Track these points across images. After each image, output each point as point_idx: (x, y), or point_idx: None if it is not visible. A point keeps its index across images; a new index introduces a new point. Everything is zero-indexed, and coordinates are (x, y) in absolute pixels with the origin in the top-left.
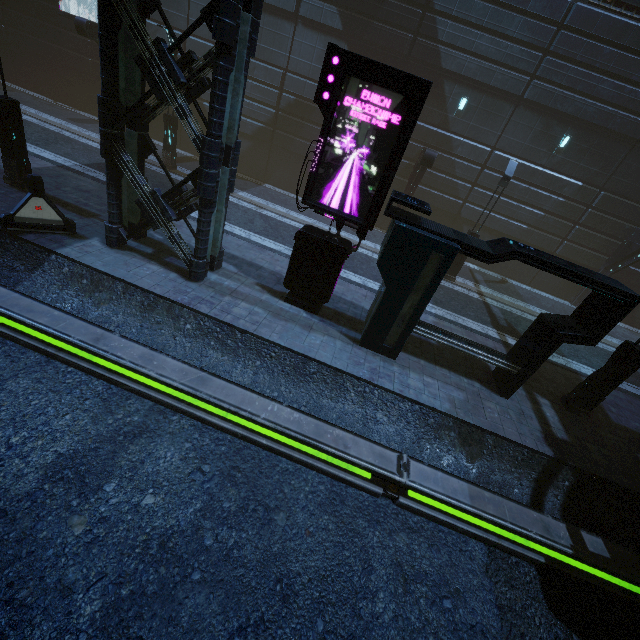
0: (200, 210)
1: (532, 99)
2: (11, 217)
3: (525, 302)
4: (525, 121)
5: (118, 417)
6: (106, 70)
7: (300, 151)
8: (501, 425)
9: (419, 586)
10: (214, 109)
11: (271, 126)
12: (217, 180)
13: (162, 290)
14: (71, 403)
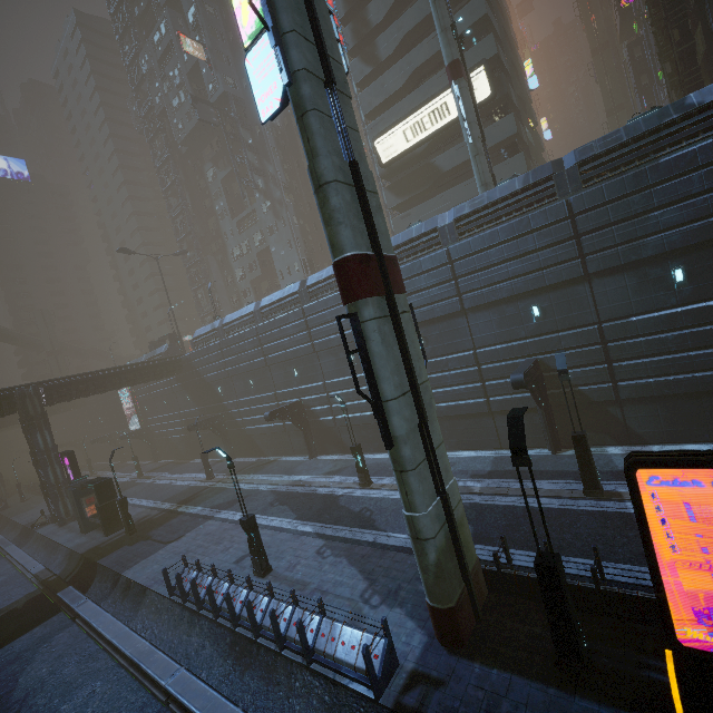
0: (54, 504)
1: (232, 375)
2: (34, 524)
3: (253, 474)
4: (238, 383)
5: (4, 572)
6: (40, 478)
7: (195, 439)
8: (83, 547)
9: (7, 598)
10: (46, 478)
11: (187, 433)
12: (57, 493)
13: (46, 533)
14: (0, 571)
